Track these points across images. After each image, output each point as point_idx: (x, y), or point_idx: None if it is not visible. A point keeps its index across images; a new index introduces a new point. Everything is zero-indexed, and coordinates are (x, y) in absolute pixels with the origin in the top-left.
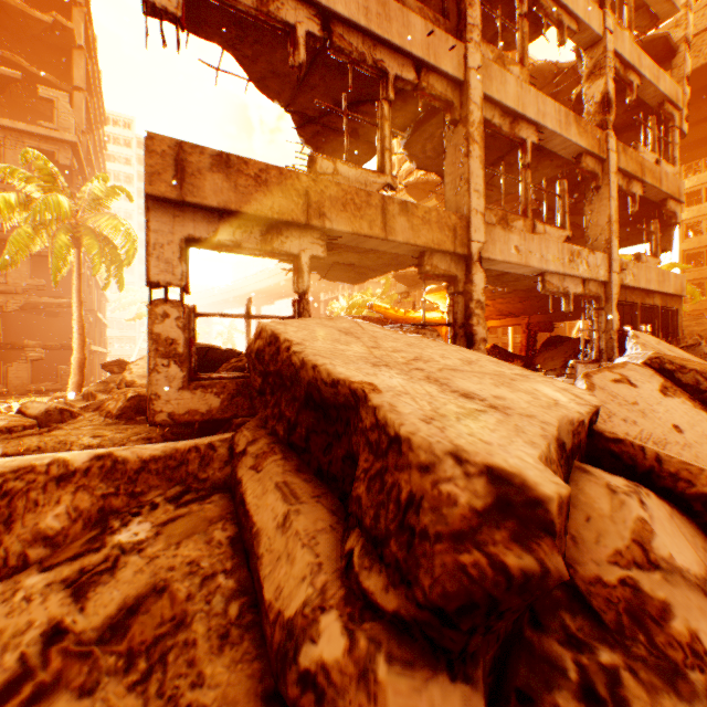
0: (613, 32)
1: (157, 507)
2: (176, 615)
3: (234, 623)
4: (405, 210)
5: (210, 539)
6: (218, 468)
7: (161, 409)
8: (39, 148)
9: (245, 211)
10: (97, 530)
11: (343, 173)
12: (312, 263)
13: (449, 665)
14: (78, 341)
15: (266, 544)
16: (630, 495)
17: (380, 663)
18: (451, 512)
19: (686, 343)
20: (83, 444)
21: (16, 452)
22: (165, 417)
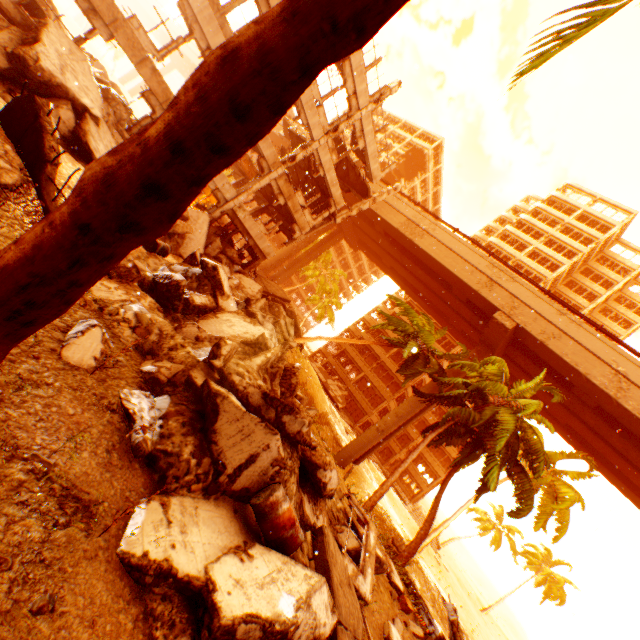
0: (324, 147)
1: None
2: None
3: None
4: (154, 71)
5: None
6: (1, 25)
7: None
8: None
9: None
10: None
11: (141, 34)
12: None
13: (9, 62)
14: None
15: None
16: (68, 108)
17: (1, 51)
18: (28, 53)
19: (232, 251)
20: None
21: None
22: None
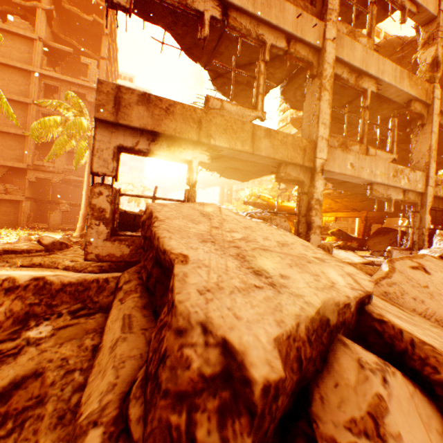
0: None
1: (61, 316)
2: (40, 395)
3: (71, 409)
4: (269, 134)
5: (81, 344)
6: (106, 296)
7: (92, 251)
8: (78, 92)
9: (157, 131)
10: (20, 326)
11: (227, 109)
12: (212, 166)
13: None
14: (85, 203)
15: (100, 358)
16: (375, 372)
17: None
18: (183, 373)
19: None
20: (64, 265)
21: (27, 265)
22: (93, 256)
